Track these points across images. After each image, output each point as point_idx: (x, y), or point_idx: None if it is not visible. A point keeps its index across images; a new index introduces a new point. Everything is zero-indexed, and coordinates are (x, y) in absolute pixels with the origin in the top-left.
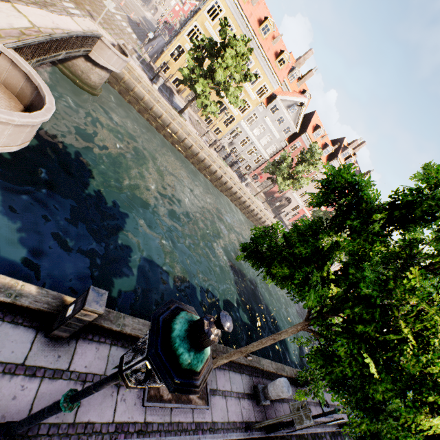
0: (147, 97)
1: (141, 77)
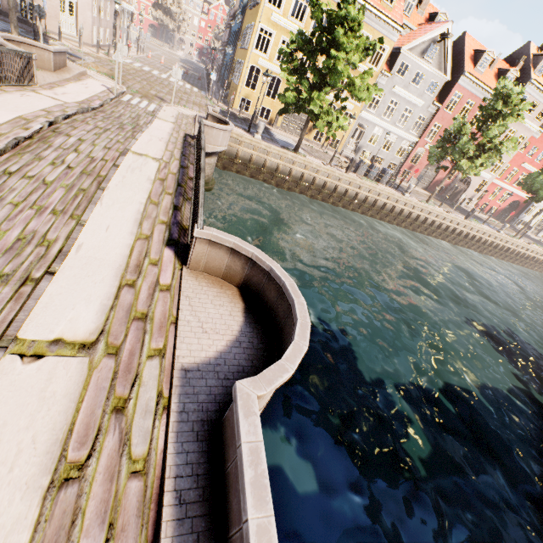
0: (255, 155)
1: (240, 136)
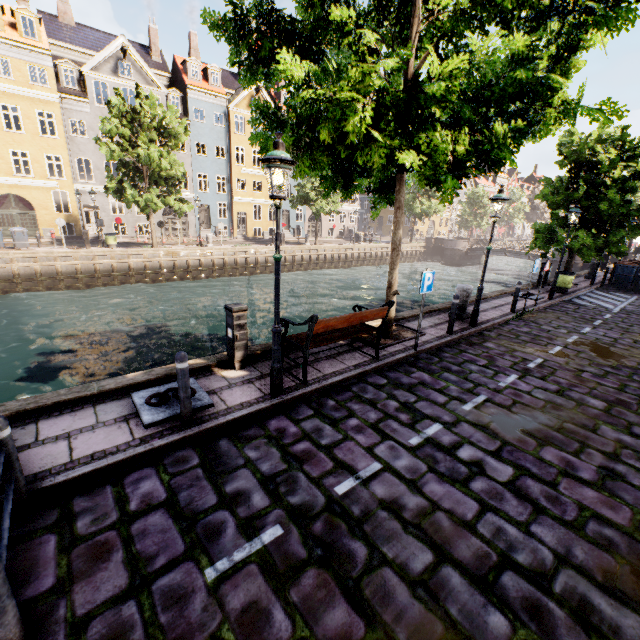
0: None
1: None
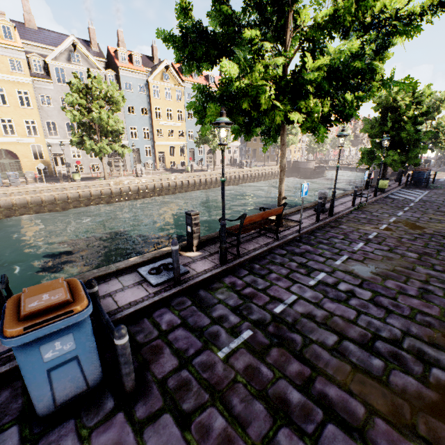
0: None
1: None
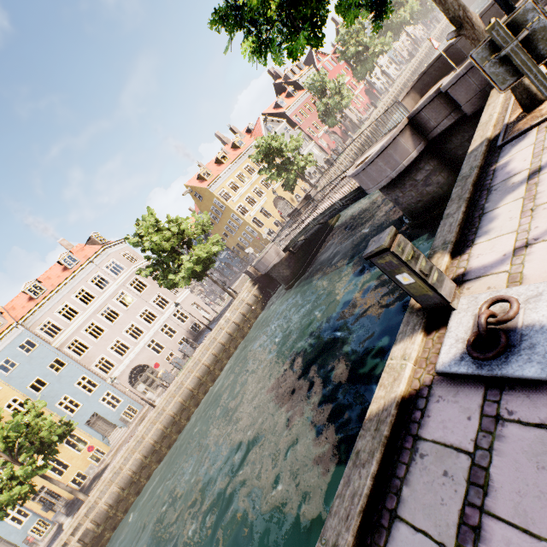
0: None
1: None
